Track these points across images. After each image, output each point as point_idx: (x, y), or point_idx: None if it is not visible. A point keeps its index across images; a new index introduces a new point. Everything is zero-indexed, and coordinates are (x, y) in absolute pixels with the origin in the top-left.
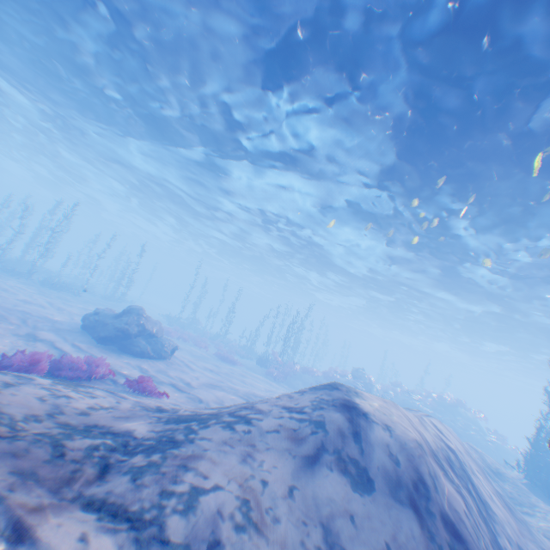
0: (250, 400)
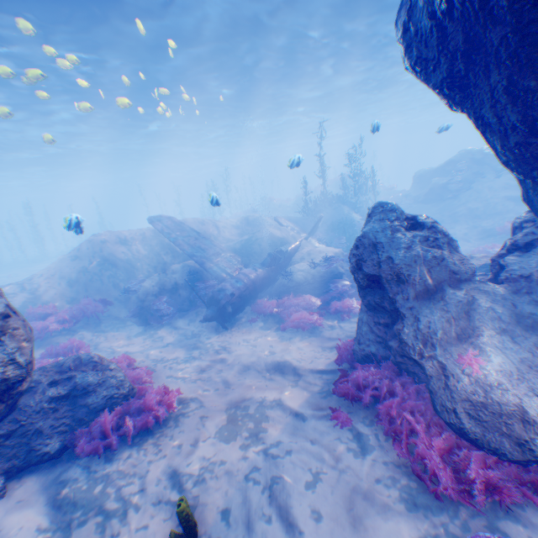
0: None
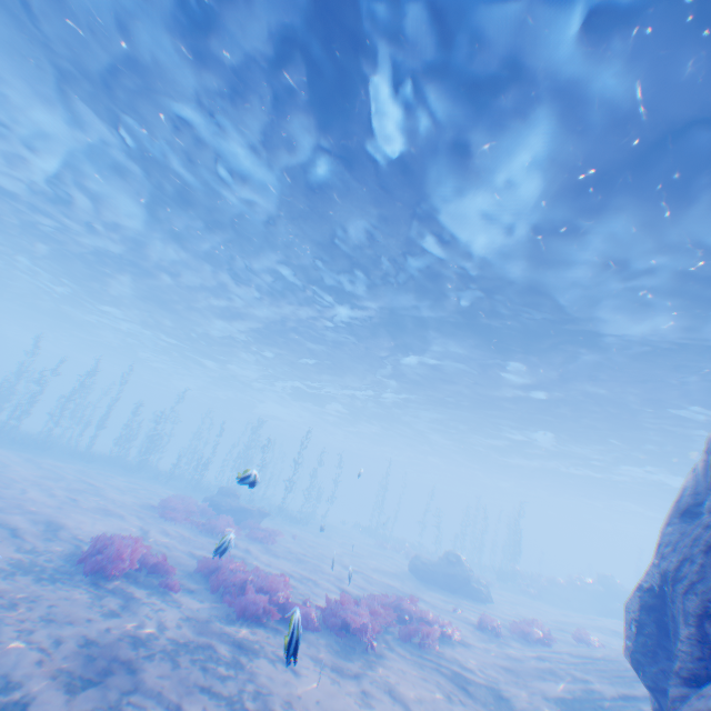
0: None
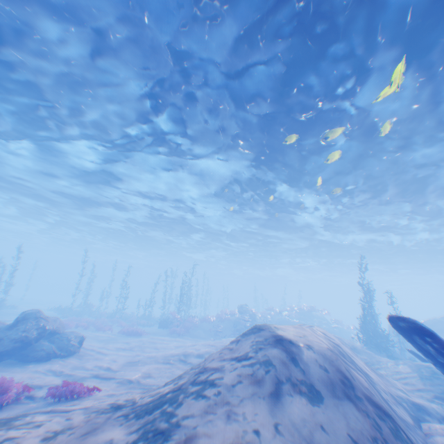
0: (197, 363)
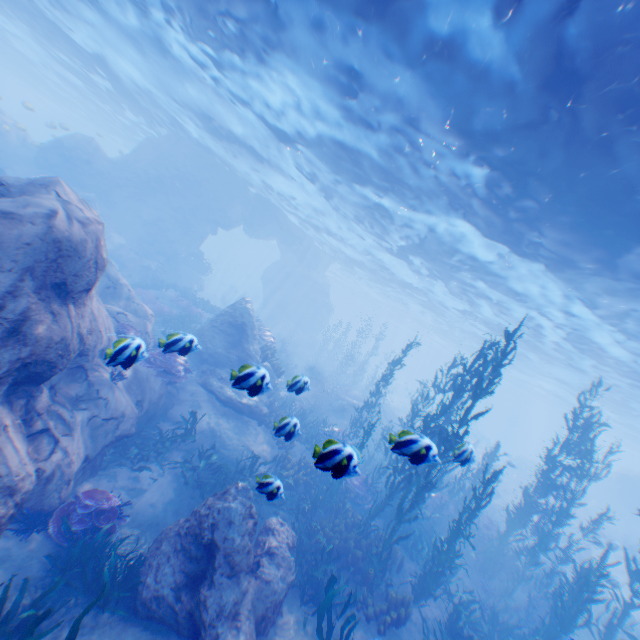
0: None
